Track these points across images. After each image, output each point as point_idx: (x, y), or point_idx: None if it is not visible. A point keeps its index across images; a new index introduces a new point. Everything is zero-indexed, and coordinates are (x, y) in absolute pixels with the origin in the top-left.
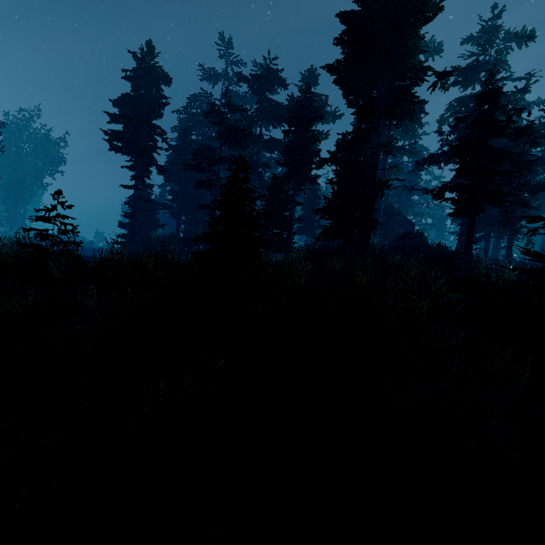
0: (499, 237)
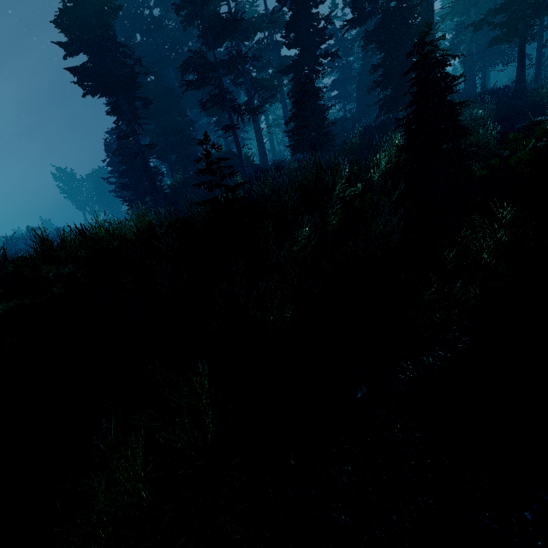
0: (494, 64)
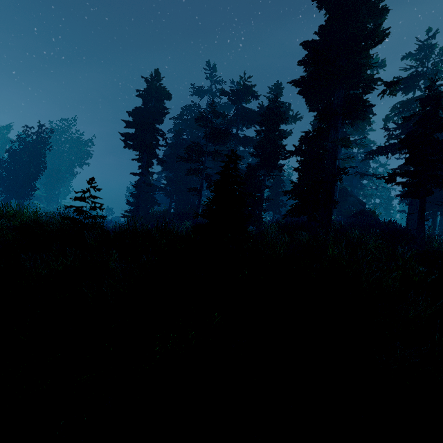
0: None
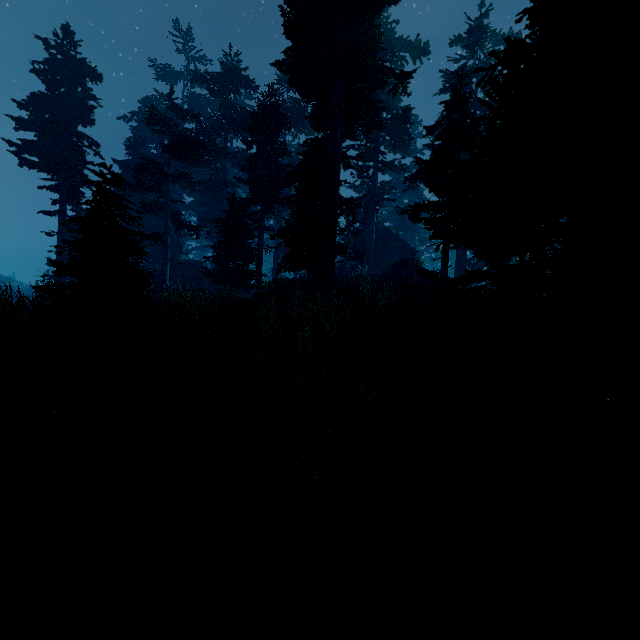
0: None
